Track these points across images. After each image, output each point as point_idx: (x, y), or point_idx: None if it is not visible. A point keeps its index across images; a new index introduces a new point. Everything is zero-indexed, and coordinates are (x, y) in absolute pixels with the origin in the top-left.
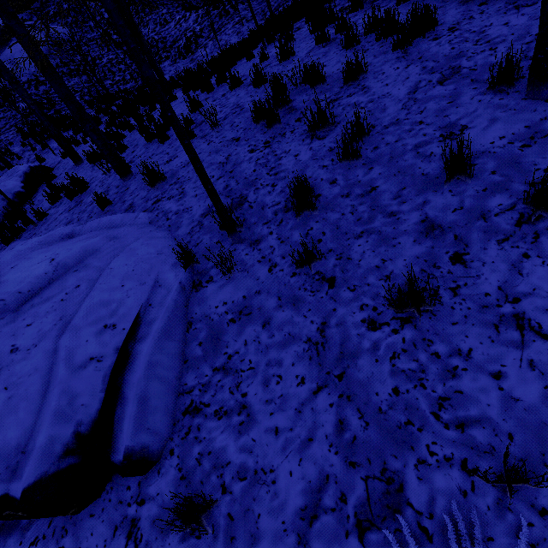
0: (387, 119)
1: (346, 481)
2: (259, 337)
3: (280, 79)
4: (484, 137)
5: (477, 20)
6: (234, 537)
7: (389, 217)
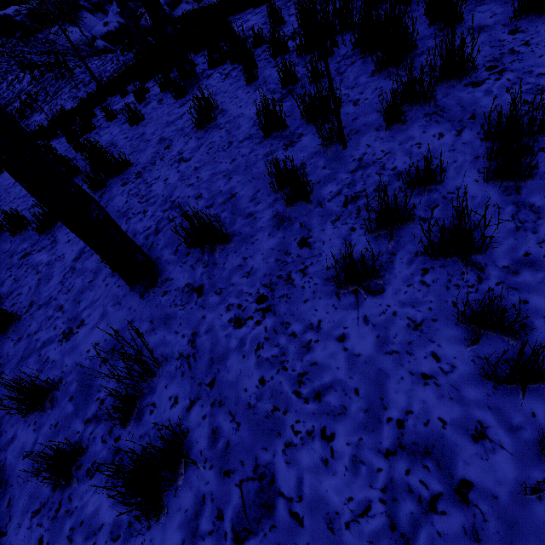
0: (45, 295)
1: None
2: None
3: None
4: (87, 341)
5: (155, 168)
6: None
7: None
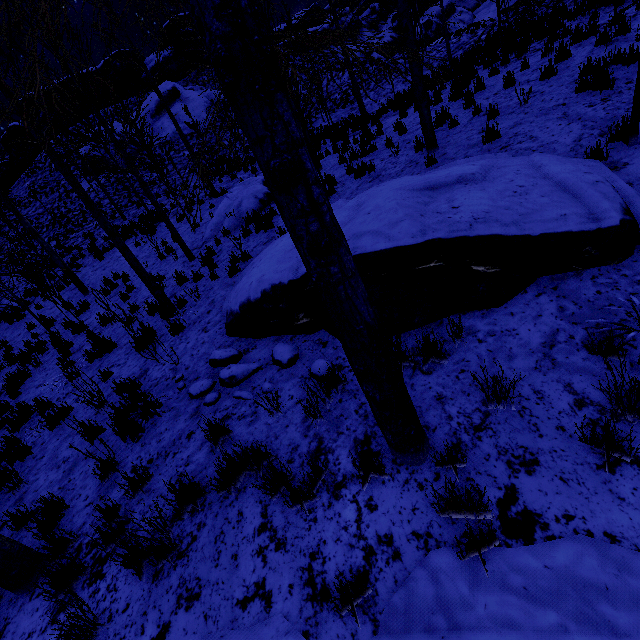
0: None
1: None
2: None
3: (594, 61)
4: None
5: None
6: None
7: None
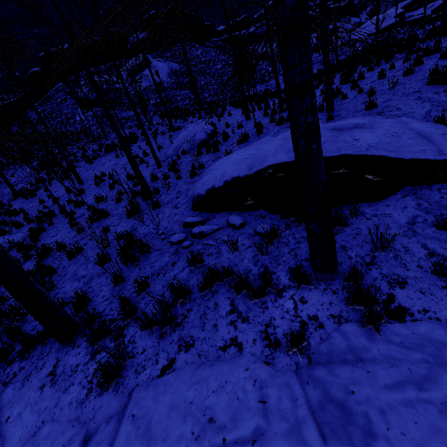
0: None
1: None
2: None
3: (439, 67)
4: None
5: None
6: None
7: None
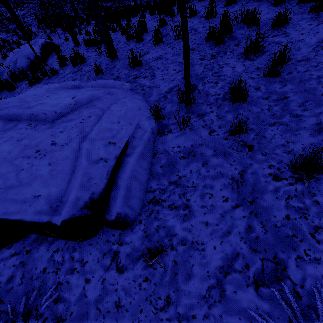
0: (300, 56)
1: (250, 258)
2: (200, 170)
3: (229, 15)
4: None
5: None
6: (176, 273)
7: (294, 117)
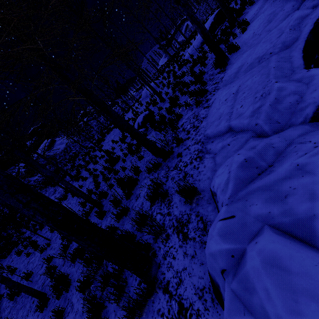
0: None
1: None
2: None
3: None
4: None
5: None
6: None
7: None
